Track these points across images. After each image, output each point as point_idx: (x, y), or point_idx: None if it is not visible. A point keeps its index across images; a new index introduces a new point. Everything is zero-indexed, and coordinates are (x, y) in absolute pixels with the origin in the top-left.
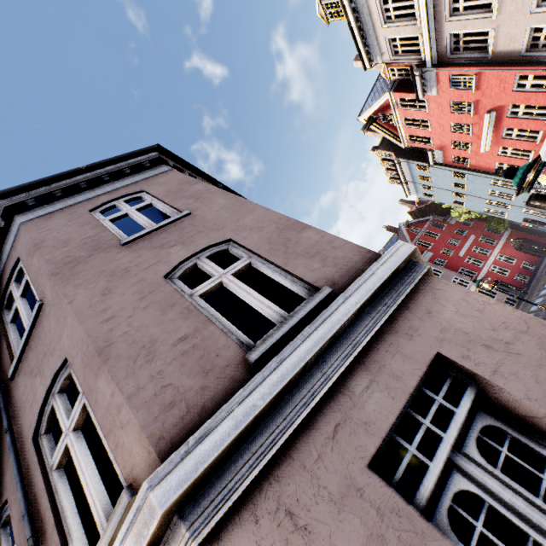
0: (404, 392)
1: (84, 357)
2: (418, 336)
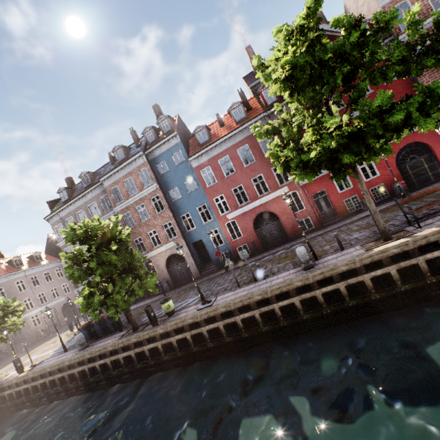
0: None
1: None
2: None
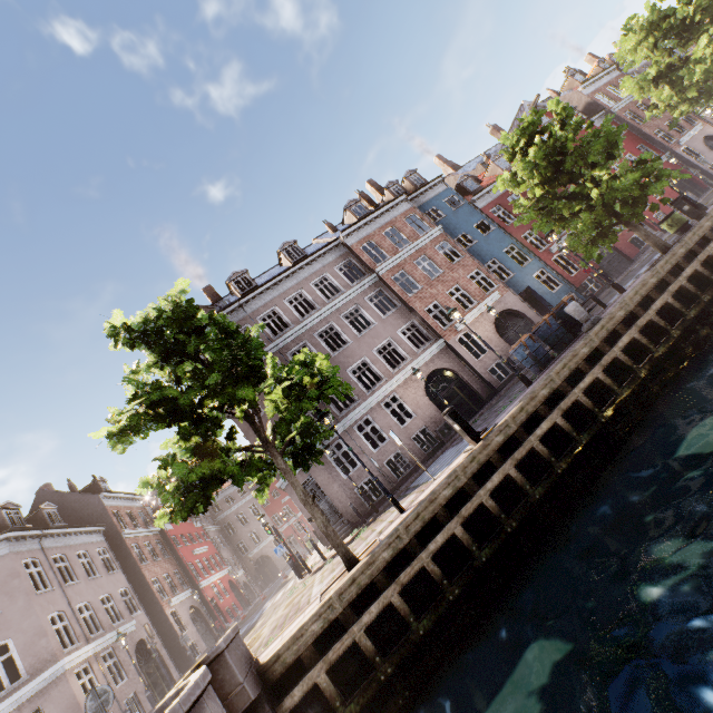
0: None
1: None
2: (41, 698)
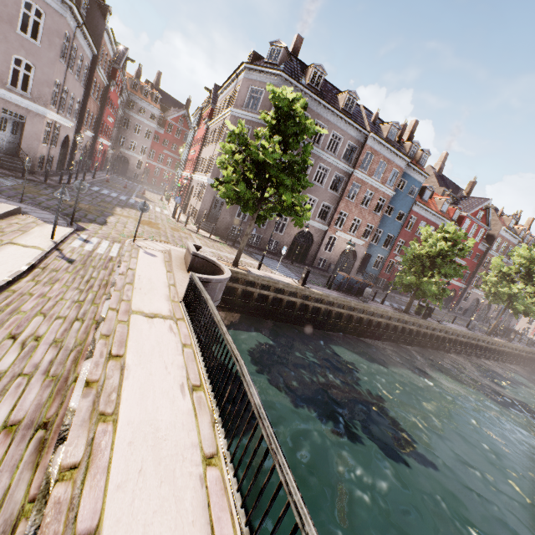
0: (17, 112)
1: None
2: (29, 114)
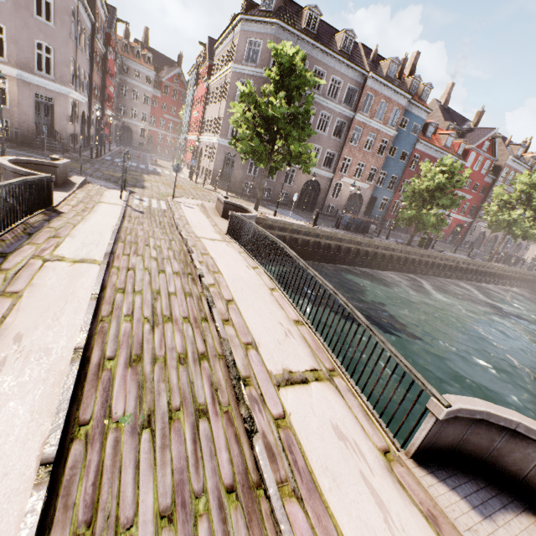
0: (46, 95)
1: (12, 36)
2: (55, 96)
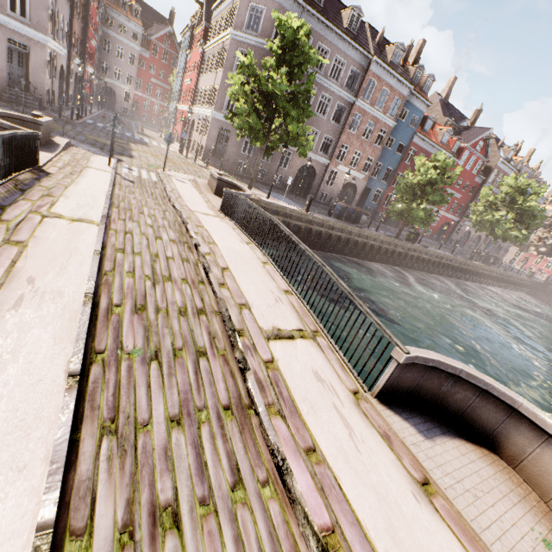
0: (20, 42)
1: None
2: (31, 44)
